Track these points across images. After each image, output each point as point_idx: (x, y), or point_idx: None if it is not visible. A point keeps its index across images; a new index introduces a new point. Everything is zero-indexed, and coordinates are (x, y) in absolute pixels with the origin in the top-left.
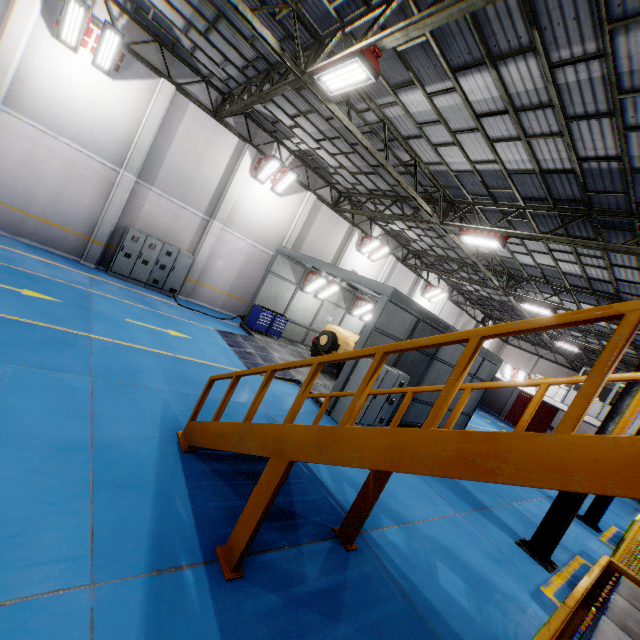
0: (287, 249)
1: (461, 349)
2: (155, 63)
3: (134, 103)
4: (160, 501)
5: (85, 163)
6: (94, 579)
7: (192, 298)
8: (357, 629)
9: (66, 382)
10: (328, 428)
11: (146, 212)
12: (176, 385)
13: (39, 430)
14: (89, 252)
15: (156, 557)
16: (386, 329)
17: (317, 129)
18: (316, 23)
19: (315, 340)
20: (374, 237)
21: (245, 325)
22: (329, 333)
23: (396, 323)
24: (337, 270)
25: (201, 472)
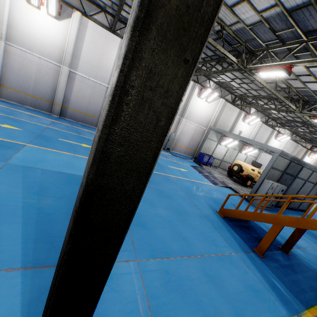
0: (216, 128)
1: (309, 172)
2: None
3: None
4: (230, 233)
5: None
6: (235, 252)
7: (173, 150)
8: (303, 277)
9: (181, 194)
10: (301, 218)
11: None
12: (201, 193)
13: (191, 211)
14: None
15: (242, 249)
16: (276, 167)
17: (234, 76)
18: (252, 47)
19: (229, 167)
20: (252, 114)
21: (196, 161)
22: (238, 165)
23: (280, 164)
24: (247, 140)
25: (232, 225)
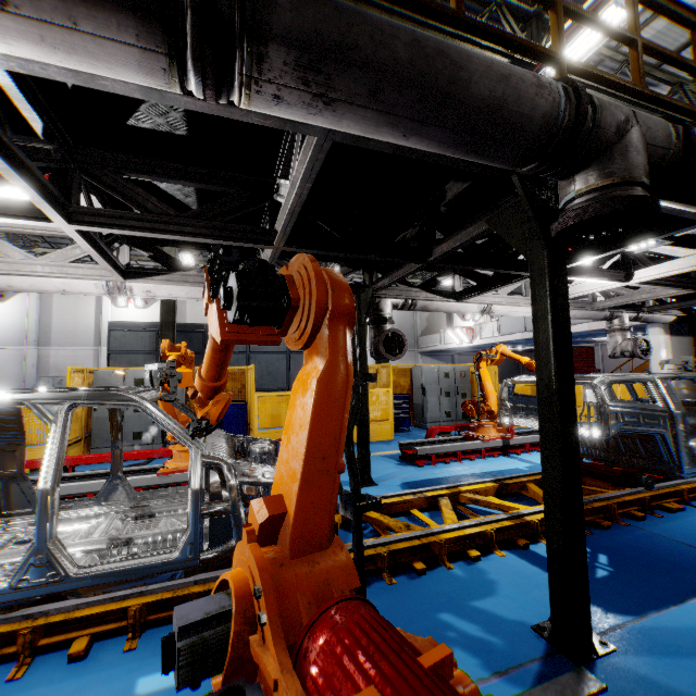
0: None
1: None
2: None
3: (21, 308)
4: None
5: (6, 354)
6: None
7: None
8: None
9: None
10: None
11: (54, 364)
12: None
13: None
14: None
15: None
16: (125, 349)
17: None
18: None
19: None
20: None
21: None
22: None
23: (133, 342)
24: None
25: None
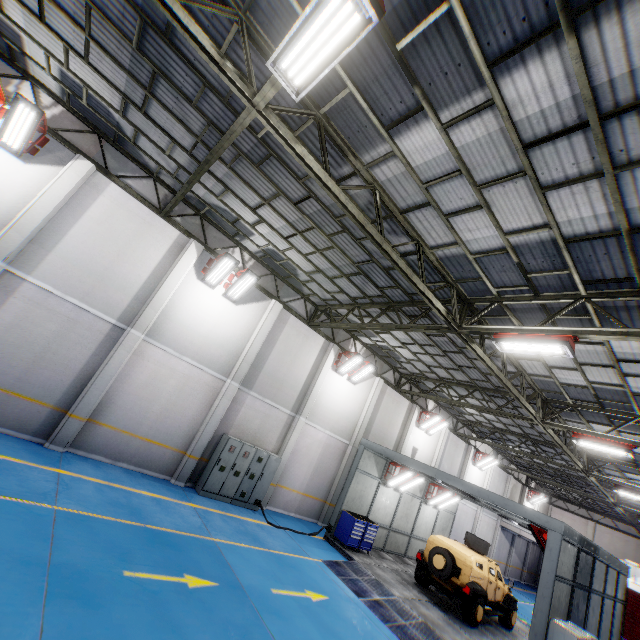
0: (378, 445)
1: (603, 568)
2: (269, 288)
3: (248, 321)
4: None
5: (198, 377)
6: None
7: (269, 505)
8: None
9: None
10: None
11: (241, 416)
12: None
13: None
14: (183, 469)
15: None
16: (560, 572)
17: (411, 338)
18: (467, 291)
19: (420, 557)
20: (434, 413)
21: (333, 538)
22: (444, 552)
23: (565, 561)
24: (464, 484)
25: None
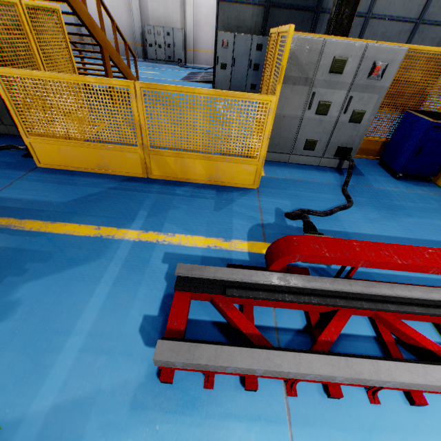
0: None
1: None
2: None
3: None
4: None
5: None
6: None
7: (196, 64)
8: None
9: None
10: None
11: (151, 11)
12: None
13: None
14: (138, 52)
15: None
16: None
17: None
18: None
19: None
20: None
21: None
22: None
23: None
24: None
25: None
